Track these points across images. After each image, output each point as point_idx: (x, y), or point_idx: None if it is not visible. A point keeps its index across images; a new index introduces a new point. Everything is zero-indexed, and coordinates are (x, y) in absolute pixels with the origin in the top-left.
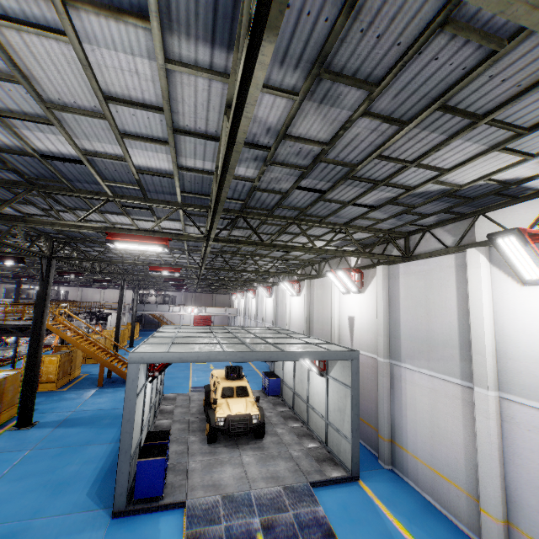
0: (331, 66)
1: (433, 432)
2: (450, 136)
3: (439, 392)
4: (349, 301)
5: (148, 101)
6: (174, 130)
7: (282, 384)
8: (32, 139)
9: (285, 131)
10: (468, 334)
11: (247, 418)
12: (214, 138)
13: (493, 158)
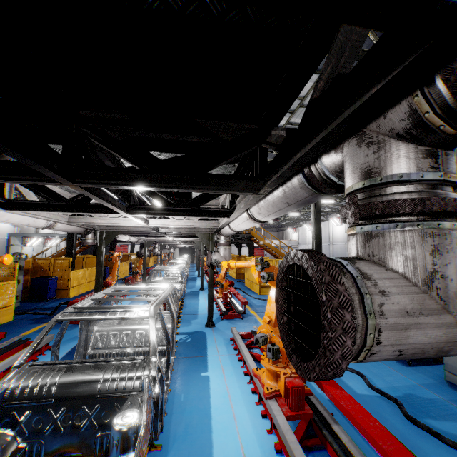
0: None
1: None
2: None
3: None
4: None
5: None
6: None
7: None
8: None
9: None
10: None
11: None
12: None
13: None
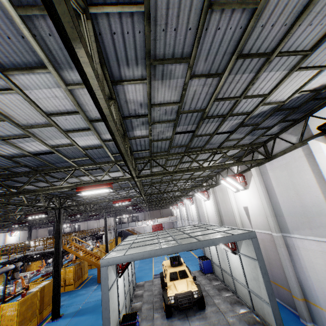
0: (156, 56)
1: None
2: (256, 73)
3: None
4: (240, 196)
5: (69, 110)
6: (90, 121)
7: (212, 263)
8: (25, 147)
9: (150, 102)
10: None
11: (189, 295)
12: None
13: (297, 77)
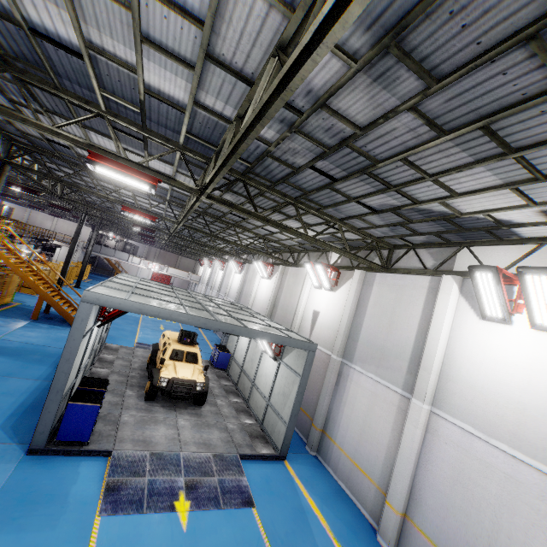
0: (403, 41)
1: (363, 430)
2: (476, 161)
3: (379, 397)
4: (318, 295)
5: (189, 7)
6: (207, 54)
7: (231, 359)
8: (25, 3)
9: (326, 100)
10: (421, 351)
11: (191, 384)
12: (248, 81)
13: (502, 196)
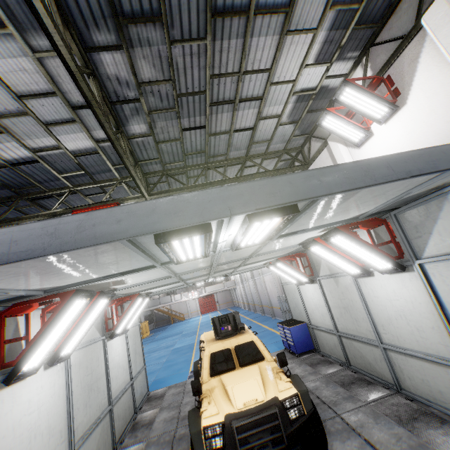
0: None
1: None
2: None
3: None
4: (375, 147)
5: None
6: None
7: (312, 330)
8: None
9: None
10: None
11: (272, 413)
12: None
13: None
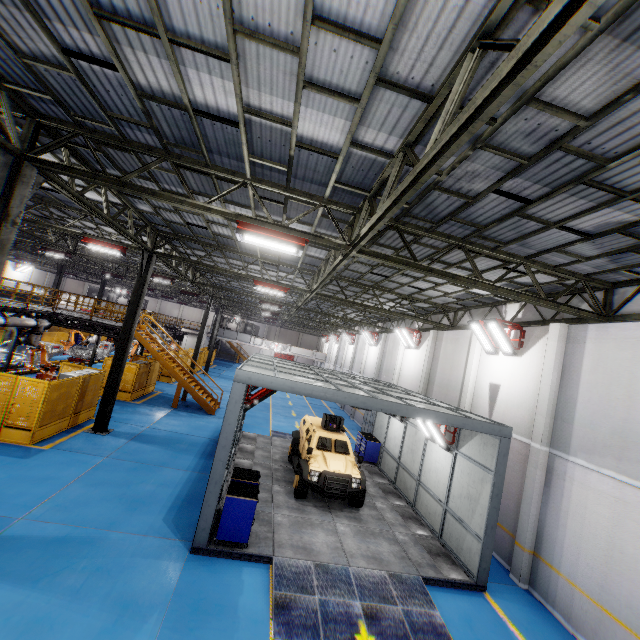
0: None
1: (609, 557)
2: None
3: (630, 506)
4: (494, 363)
5: (366, 27)
6: (378, 78)
7: (382, 451)
8: (193, 84)
9: (538, 90)
10: None
11: (346, 480)
12: (425, 96)
13: None
